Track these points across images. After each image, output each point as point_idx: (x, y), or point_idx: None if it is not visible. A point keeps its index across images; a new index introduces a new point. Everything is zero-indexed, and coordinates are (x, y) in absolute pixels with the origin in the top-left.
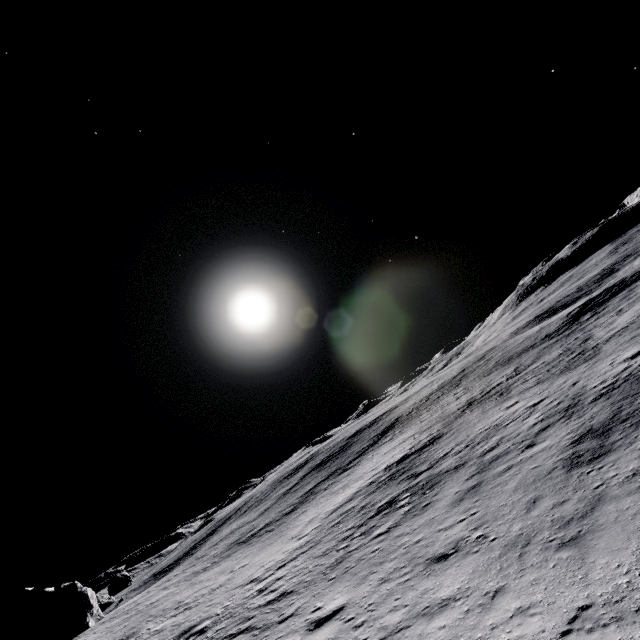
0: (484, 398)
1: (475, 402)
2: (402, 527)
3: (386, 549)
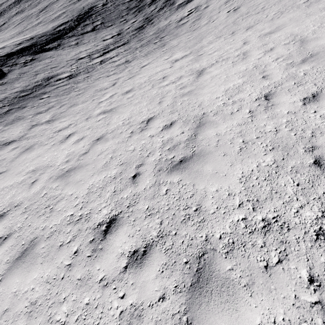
0: (20, 12)
1: (18, 13)
2: None
3: None
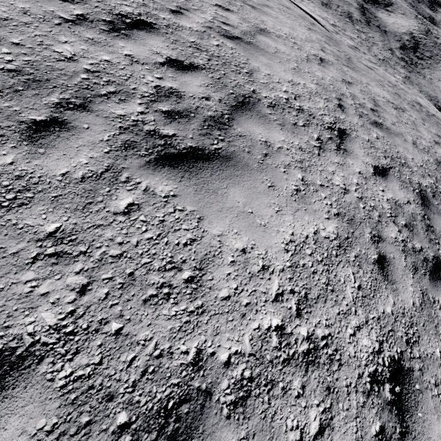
0: None
1: None
2: None
3: None
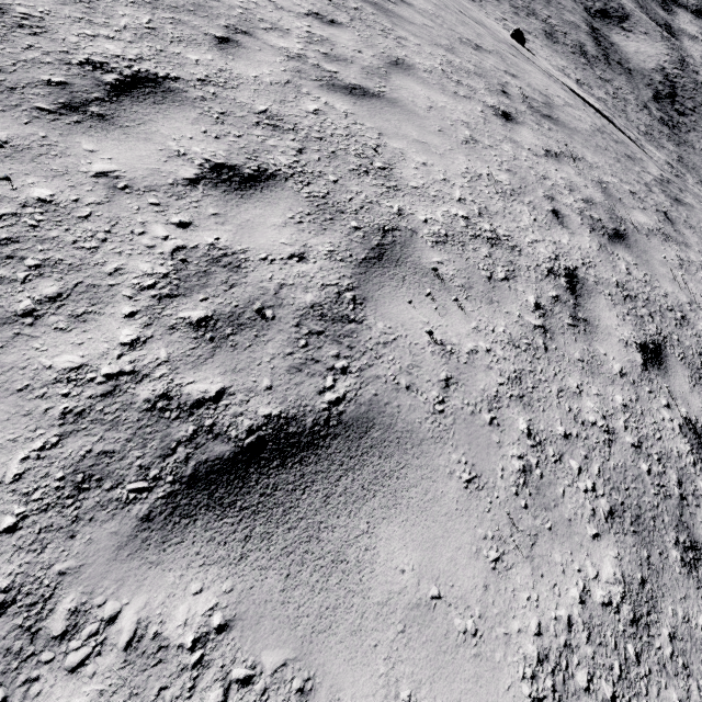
0: None
1: None
2: (495, 2)
3: (499, 8)
